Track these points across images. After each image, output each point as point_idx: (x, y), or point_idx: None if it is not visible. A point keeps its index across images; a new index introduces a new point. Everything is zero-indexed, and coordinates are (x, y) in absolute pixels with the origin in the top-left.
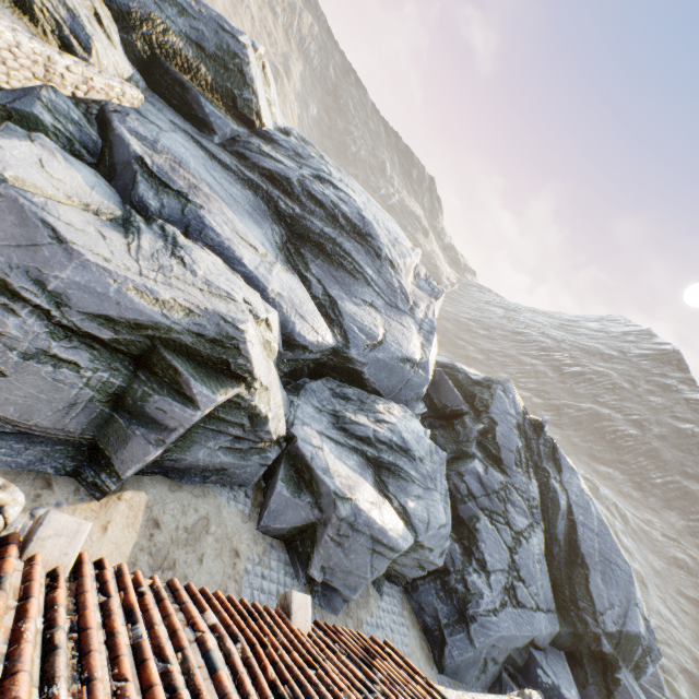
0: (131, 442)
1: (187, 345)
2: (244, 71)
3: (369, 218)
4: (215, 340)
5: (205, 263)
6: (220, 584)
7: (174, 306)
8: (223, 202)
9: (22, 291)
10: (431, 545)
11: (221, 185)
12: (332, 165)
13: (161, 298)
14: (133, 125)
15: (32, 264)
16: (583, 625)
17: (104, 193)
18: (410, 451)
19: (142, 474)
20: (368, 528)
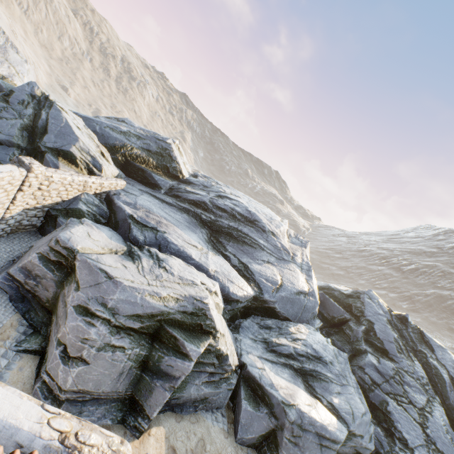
0: (154, 392)
1: (178, 320)
2: (171, 155)
3: (253, 211)
4: (192, 312)
5: (176, 266)
6: None
7: (169, 298)
8: (174, 225)
9: (96, 311)
10: (361, 432)
11: (170, 215)
12: (223, 185)
13: (162, 296)
14: (124, 198)
15: (98, 295)
16: None
17: (116, 239)
18: (321, 358)
19: (159, 413)
20: (312, 426)
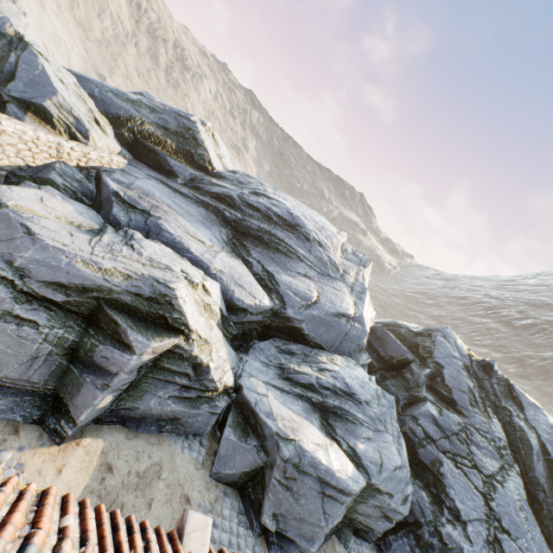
0: (83, 389)
1: (127, 304)
2: (196, 137)
3: (297, 214)
4: (151, 298)
5: (153, 249)
6: (167, 531)
7: (114, 273)
8: (178, 215)
9: None
10: (389, 489)
11: (179, 206)
12: (270, 187)
13: (103, 267)
14: (117, 176)
15: (7, 251)
16: None
17: (89, 217)
18: (354, 395)
19: (102, 423)
20: (314, 468)
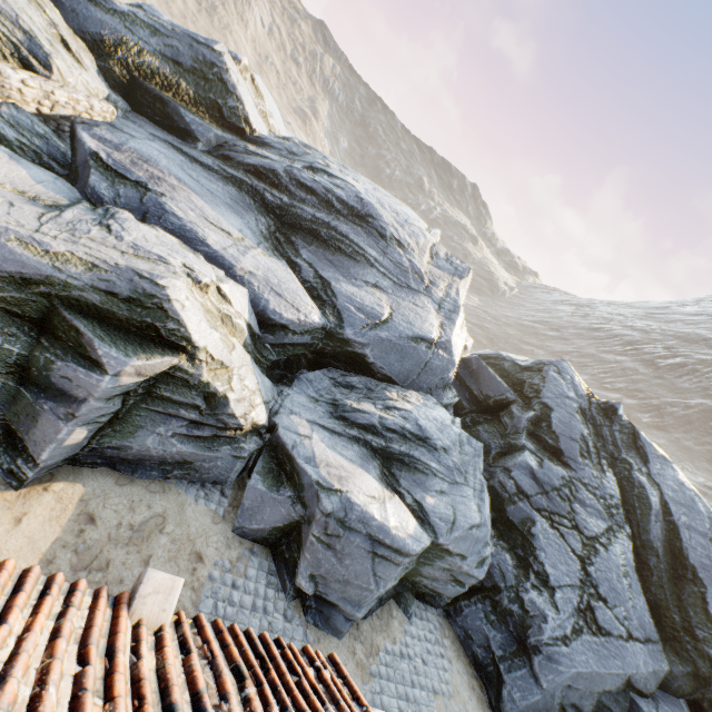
0: (41, 420)
1: (96, 306)
2: (224, 79)
3: (370, 200)
4: (132, 299)
5: (142, 233)
6: None
7: (71, 259)
8: (193, 193)
9: None
10: (462, 550)
11: (197, 181)
12: (337, 164)
13: (52, 251)
14: (100, 132)
15: None
16: (707, 662)
17: (55, 189)
18: (429, 440)
19: (81, 465)
20: (363, 525)
